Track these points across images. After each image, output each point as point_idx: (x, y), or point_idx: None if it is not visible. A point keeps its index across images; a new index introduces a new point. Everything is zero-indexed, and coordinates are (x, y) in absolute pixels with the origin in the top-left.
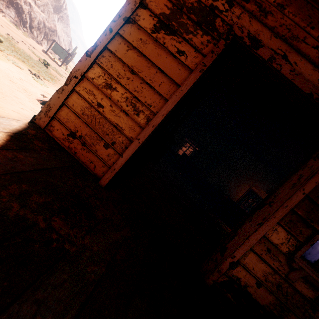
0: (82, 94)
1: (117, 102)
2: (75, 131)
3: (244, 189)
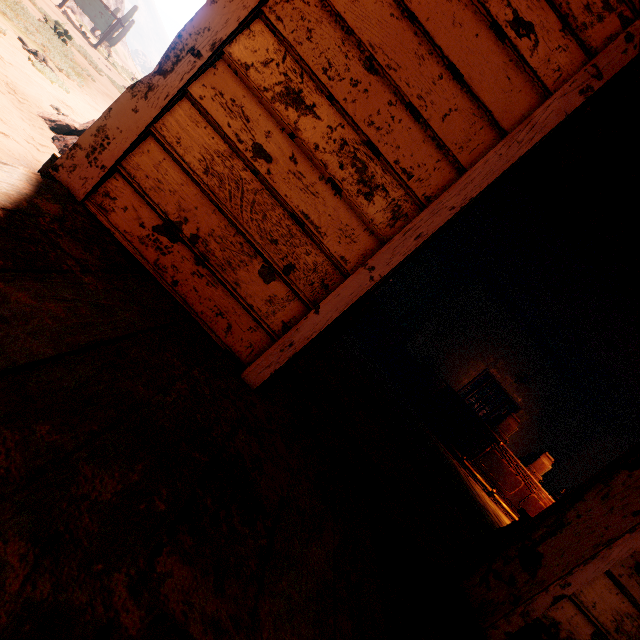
0: (209, 112)
1: (313, 150)
2: (177, 221)
3: (475, 371)
